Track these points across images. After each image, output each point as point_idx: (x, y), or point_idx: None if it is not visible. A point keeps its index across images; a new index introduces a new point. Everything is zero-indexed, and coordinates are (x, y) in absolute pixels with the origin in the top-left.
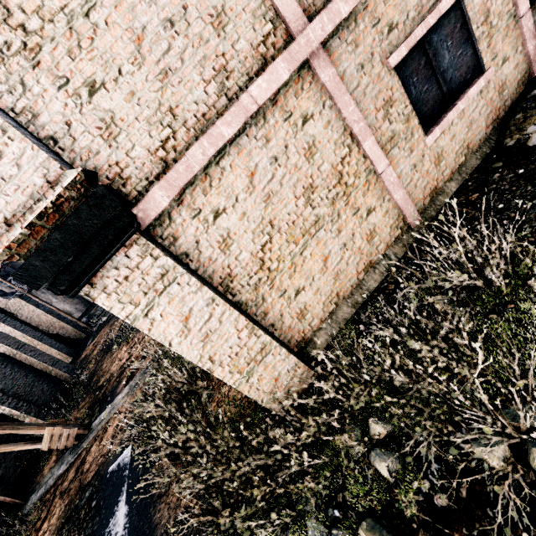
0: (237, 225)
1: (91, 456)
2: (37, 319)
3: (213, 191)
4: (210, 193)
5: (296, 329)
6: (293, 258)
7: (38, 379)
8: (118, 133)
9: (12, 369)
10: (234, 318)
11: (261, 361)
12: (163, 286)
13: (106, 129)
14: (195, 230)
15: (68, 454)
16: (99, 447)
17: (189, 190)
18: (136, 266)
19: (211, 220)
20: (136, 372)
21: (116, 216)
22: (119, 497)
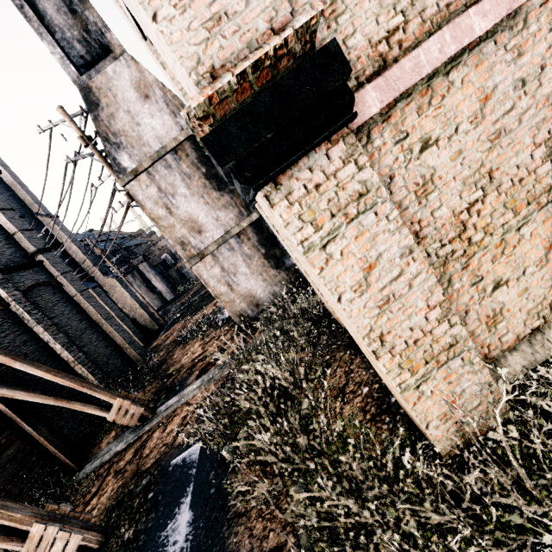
0: (446, 167)
1: (153, 442)
2: (123, 301)
3: (431, 112)
4: (426, 114)
5: (480, 340)
6: (505, 233)
7: (115, 353)
8: (342, 12)
9: (97, 337)
10: (429, 287)
11: (444, 364)
12: (356, 212)
13: (330, 4)
14: (393, 161)
15: (128, 433)
16: (162, 434)
17: (402, 104)
18: (333, 173)
19: (416, 152)
20: (211, 367)
21: (337, 90)
22: (182, 497)
